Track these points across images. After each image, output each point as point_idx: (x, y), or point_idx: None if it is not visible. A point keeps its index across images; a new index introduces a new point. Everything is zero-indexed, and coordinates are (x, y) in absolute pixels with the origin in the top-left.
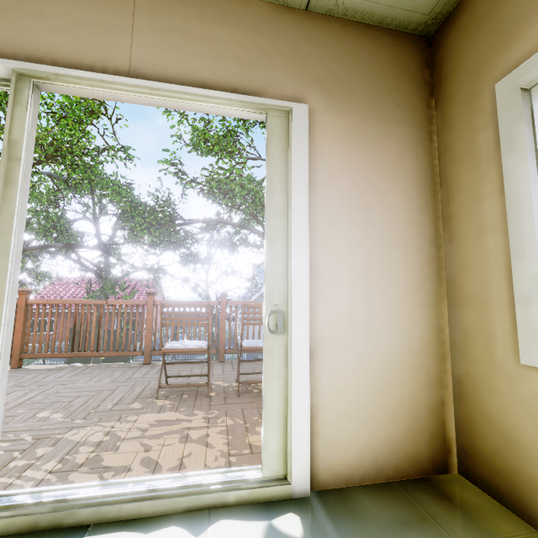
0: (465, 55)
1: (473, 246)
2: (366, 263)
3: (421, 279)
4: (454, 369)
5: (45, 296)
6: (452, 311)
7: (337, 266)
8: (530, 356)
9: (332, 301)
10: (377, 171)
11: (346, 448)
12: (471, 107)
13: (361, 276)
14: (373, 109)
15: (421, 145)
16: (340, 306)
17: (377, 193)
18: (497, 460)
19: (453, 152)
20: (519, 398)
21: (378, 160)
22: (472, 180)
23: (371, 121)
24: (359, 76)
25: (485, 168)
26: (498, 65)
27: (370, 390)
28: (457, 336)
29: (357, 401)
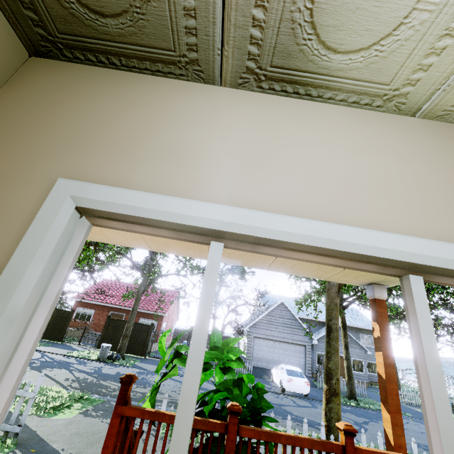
0: None
1: None
2: None
3: None
4: None
5: (93, 291)
6: None
7: None
8: None
9: None
10: None
11: None
12: None
13: None
14: None
15: None
16: None
17: None
18: None
19: None
20: None
21: None
22: None
23: None
24: None
25: None
26: None
27: None
28: None
29: None
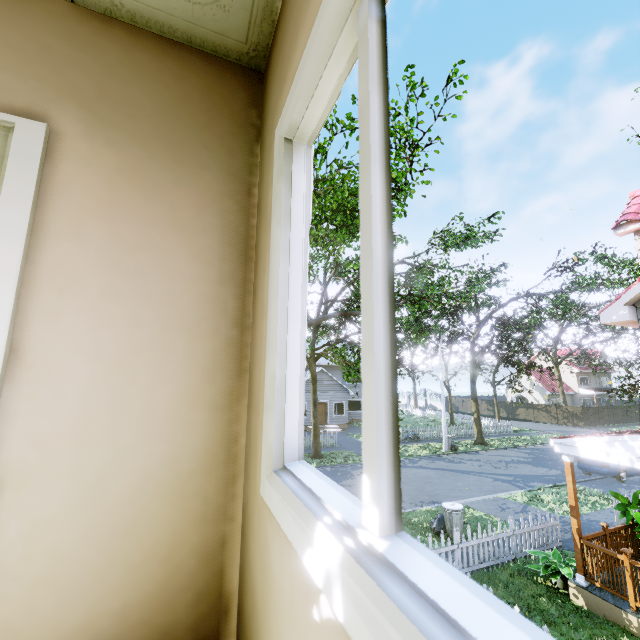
0: (271, 96)
1: (259, 331)
2: (121, 349)
3: (211, 371)
4: (244, 493)
5: None
6: (248, 414)
7: (68, 352)
8: (263, 483)
9: (49, 405)
10: (160, 225)
11: (38, 638)
12: (269, 157)
13: (110, 368)
14: (166, 145)
15: (234, 198)
16: (64, 412)
17: (156, 254)
18: (248, 629)
19: (261, 210)
20: (260, 542)
21: (164, 210)
22: (264, 246)
23: (161, 160)
24: (149, 101)
25: (268, 232)
26: (279, 109)
27: (99, 537)
28: (247, 449)
29: (72, 557)
